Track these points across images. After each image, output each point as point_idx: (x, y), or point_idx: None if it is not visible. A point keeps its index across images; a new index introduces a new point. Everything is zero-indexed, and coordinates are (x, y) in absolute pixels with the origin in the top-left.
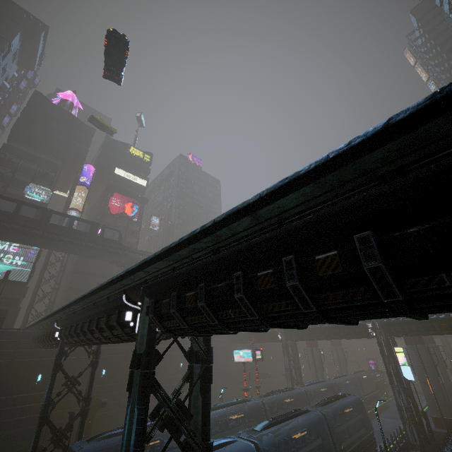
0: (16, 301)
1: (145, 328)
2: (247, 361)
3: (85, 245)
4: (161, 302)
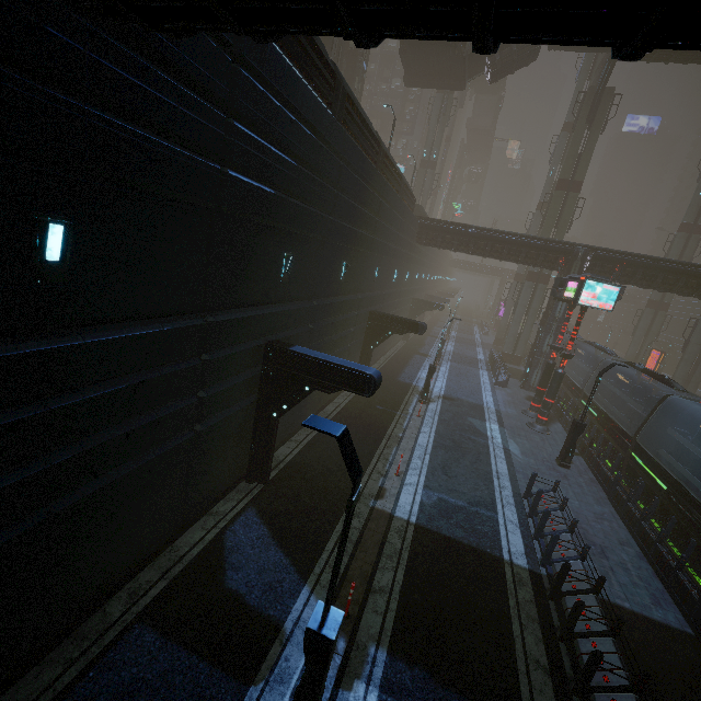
0: None
1: None
2: (603, 308)
3: None
4: None
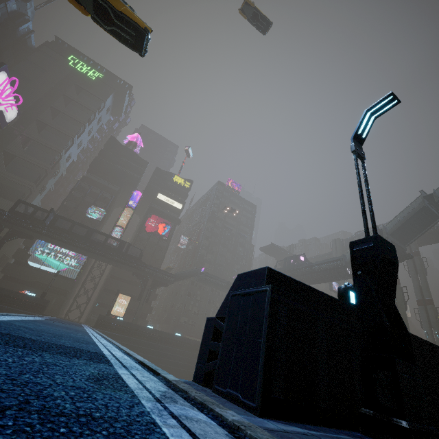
0: (67, 292)
1: None
2: None
3: (112, 258)
4: None
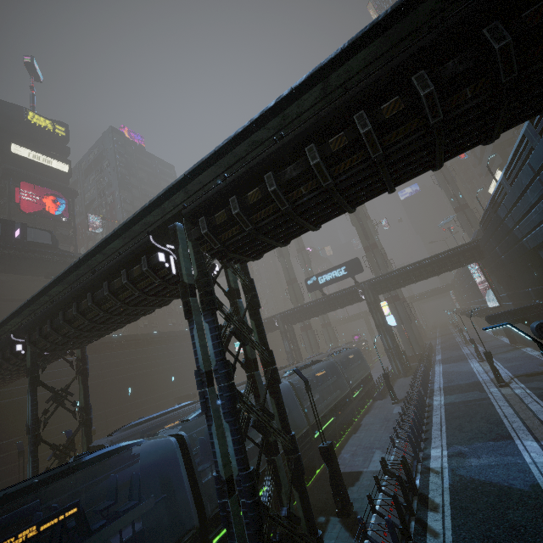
0: None
1: (191, 257)
2: None
3: None
4: (213, 217)
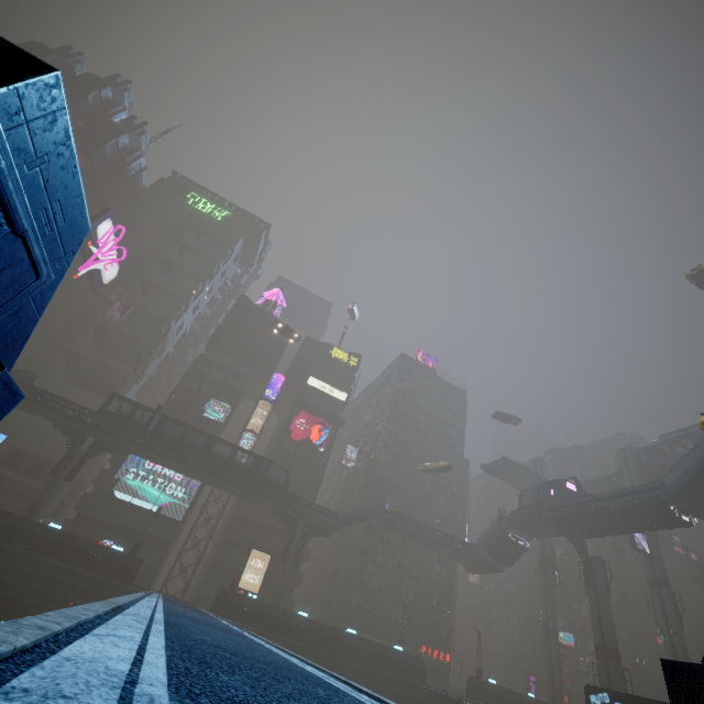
0: (167, 544)
1: None
2: None
3: (242, 486)
4: None
